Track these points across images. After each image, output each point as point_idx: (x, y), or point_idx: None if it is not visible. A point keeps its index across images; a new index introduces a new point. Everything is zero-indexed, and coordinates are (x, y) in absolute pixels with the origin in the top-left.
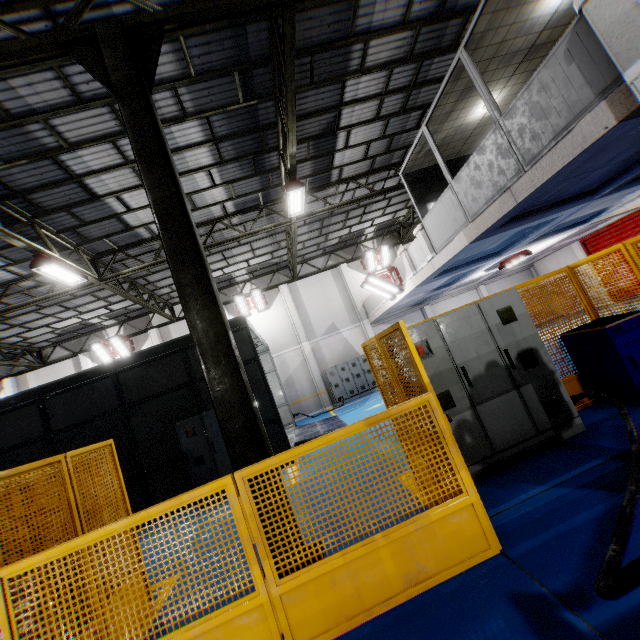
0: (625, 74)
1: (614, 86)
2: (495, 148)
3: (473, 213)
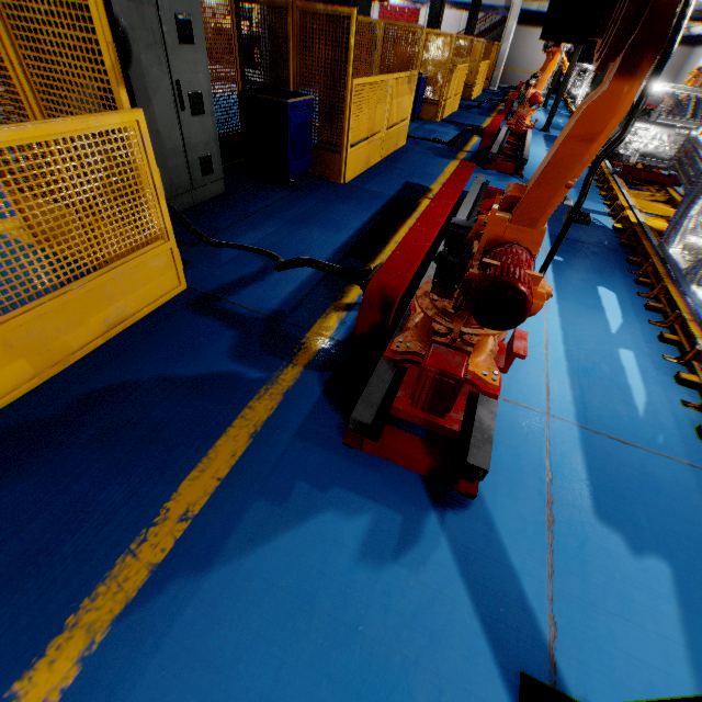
0: (514, 2)
1: None
2: None
3: None
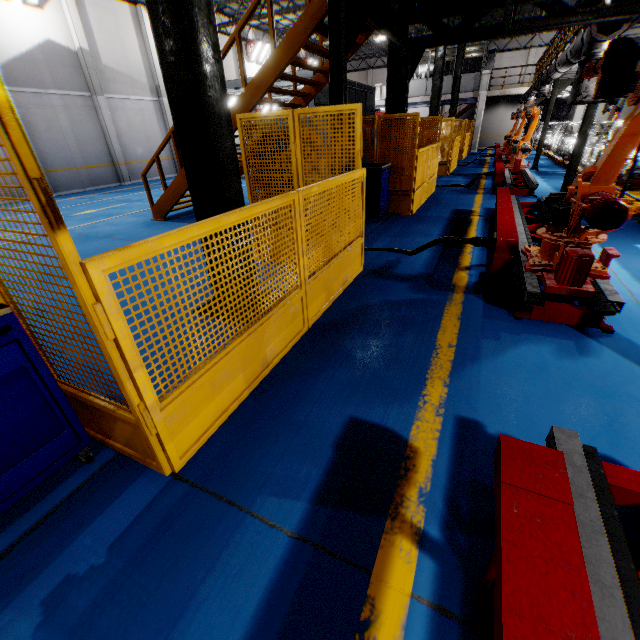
0: (480, 92)
1: (476, 91)
2: (449, 81)
3: (429, 94)
